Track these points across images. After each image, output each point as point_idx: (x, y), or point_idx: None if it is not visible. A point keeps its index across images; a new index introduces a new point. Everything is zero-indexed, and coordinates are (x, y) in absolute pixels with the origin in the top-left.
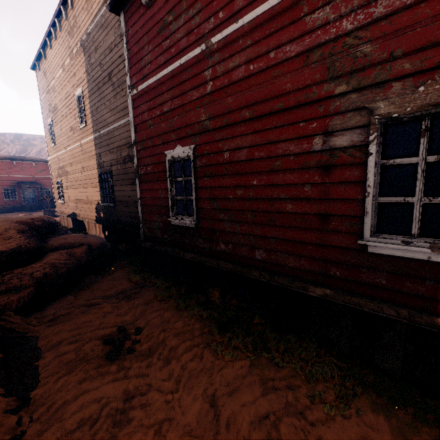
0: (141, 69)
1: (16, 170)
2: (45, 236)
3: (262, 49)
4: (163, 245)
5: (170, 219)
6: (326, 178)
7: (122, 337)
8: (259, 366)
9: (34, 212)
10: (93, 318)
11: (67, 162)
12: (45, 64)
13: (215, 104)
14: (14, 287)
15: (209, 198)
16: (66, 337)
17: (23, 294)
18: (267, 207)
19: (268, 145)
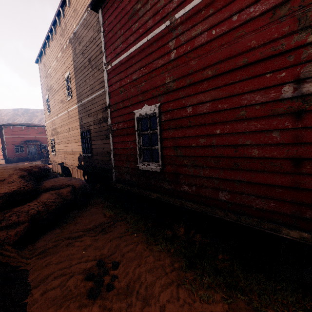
0: (115, 49)
1: (24, 132)
2: (40, 180)
3: (224, 14)
4: (132, 186)
5: (138, 165)
6: (299, 123)
7: (101, 273)
8: (238, 311)
9: (35, 161)
10: (76, 251)
11: (58, 125)
12: (45, 59)
13: (179, 68)
14: (12, 223)
15: (173, 147)
16: (53, 270)
17: (19, 229)
18: (231, 153)
19: (231, 97)
